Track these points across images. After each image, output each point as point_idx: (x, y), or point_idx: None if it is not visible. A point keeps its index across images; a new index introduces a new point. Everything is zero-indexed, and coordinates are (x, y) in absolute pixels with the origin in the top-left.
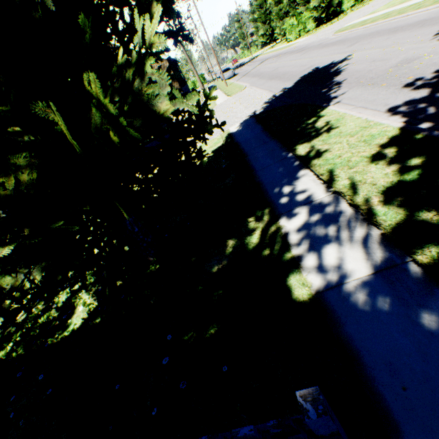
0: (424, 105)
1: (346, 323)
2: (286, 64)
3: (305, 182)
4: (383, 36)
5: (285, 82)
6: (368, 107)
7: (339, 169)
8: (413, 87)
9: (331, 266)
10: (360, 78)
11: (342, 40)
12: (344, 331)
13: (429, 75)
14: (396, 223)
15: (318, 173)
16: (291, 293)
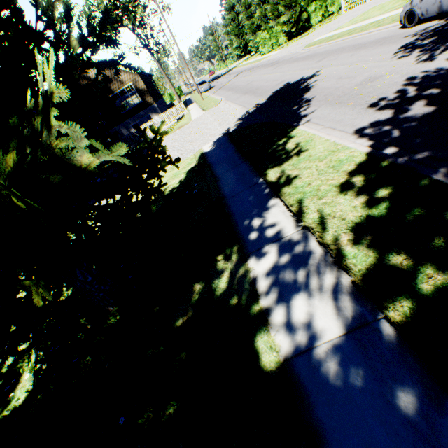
0: (388, 128)
1: (317, 404)
2: (259, 78)
3: (275, 213)
4: (348, 52)
5: (258, 97)
6: (336, 127)
7: (308, 199)
8: (378, 107)
9: (301, 323)
10: (328, 96)
11: (311, 55)
12: (315, 416)
13: (391, 95)
14: (366, 268)
15: (288, 204)
16: (258, 358)
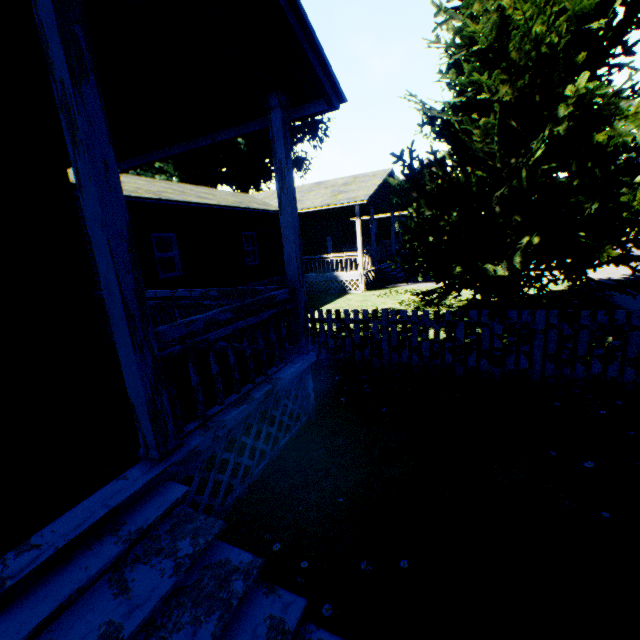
0: None
1: None
2: None
3: None
4: None
5: None
6: None
7: None
8: None
9: None
10: None
11: None
12: None
13: None
14: None
15: None
16: None
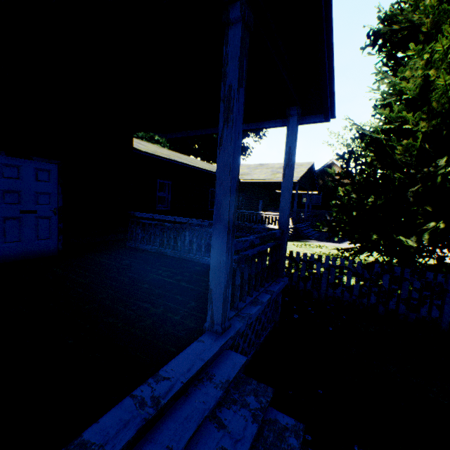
0: None
1: None
2: None
3: None
4: None
5: None
6: None
7: None
8: None
9: None
10: None
11: None
12: None
13: None
14: None
15: None
16: None
